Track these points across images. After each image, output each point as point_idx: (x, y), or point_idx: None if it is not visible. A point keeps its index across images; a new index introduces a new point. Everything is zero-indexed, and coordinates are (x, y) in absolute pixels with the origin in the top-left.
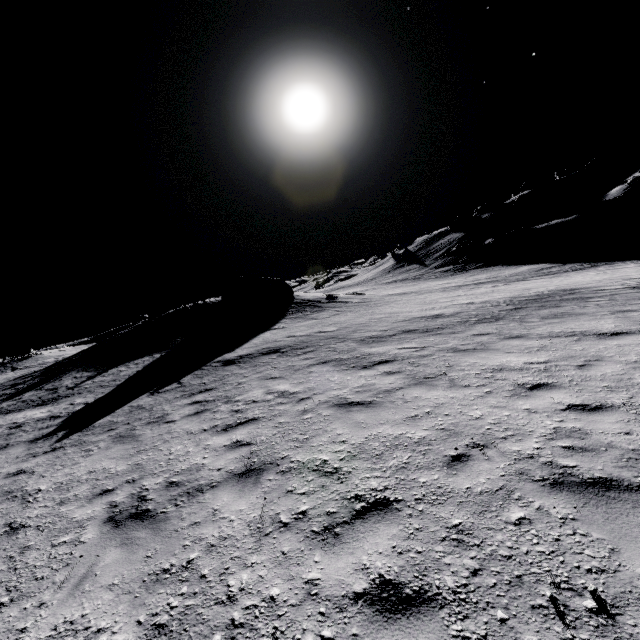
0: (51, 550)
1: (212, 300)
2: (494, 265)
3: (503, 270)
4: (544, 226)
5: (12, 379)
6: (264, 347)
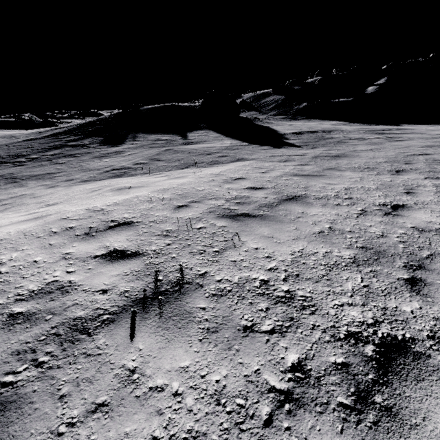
0: (434, 150)
1: (182, 104)
2: (313, 119)
3: (322, 122)
4: (337, 101)
5: (22, 140)
6: (299, 130)
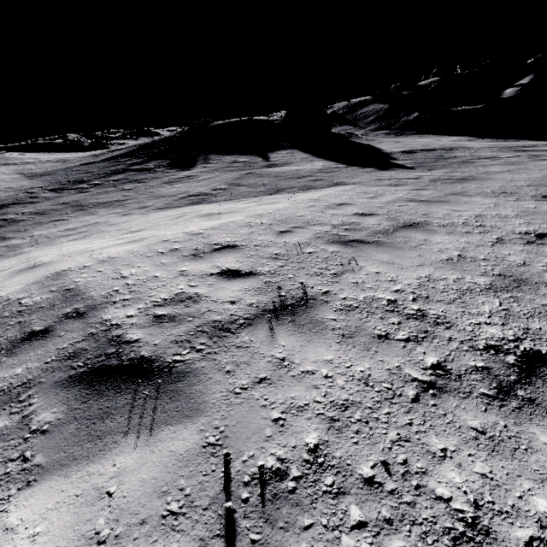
0: None
1: (260, 118)
2: (426, 134)
3: (439, 138)
4: (460, 109)
5: (79, 164)
6: (409, 149)
